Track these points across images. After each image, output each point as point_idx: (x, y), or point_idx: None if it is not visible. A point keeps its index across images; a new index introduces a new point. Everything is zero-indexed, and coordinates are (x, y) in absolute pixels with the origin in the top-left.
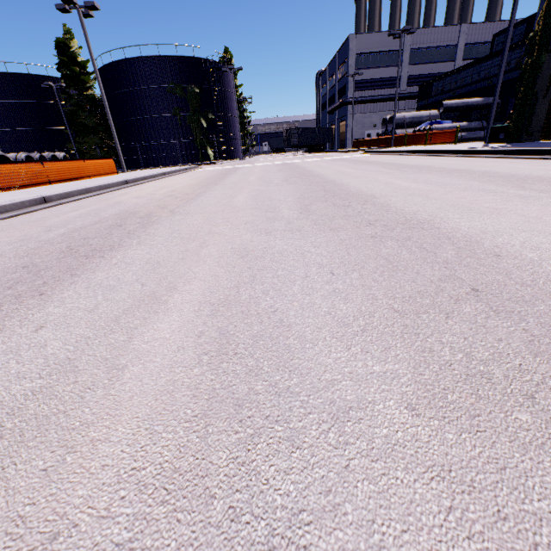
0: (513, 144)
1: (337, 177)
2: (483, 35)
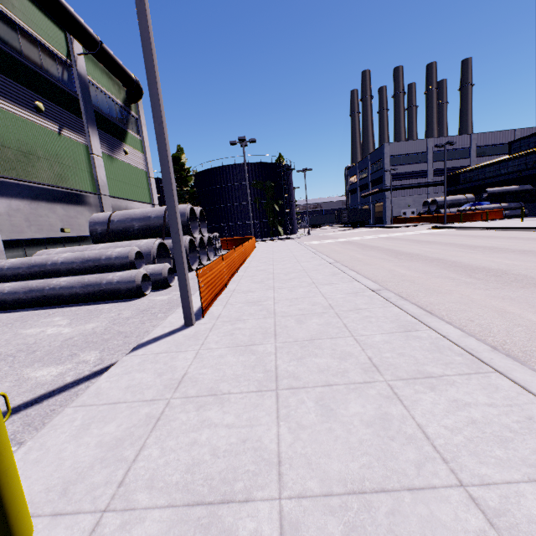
0: None
1: (520, 248)
2: (490, 140)
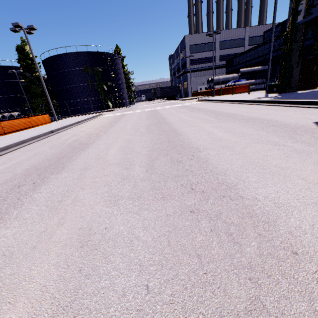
0: (282, 94)
1: (178, 126)
2: (258, 32)
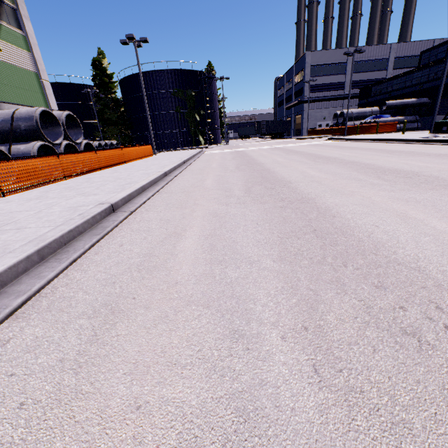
0: None
1: (353, 159)
2: (408, 51)
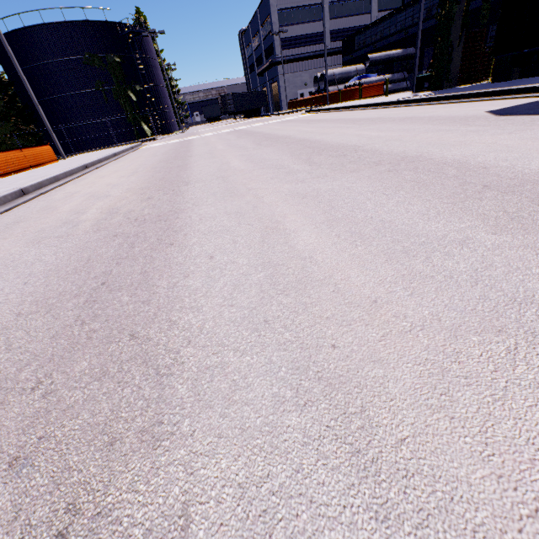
0: (438, 91)
1: (305, 136)
2: None
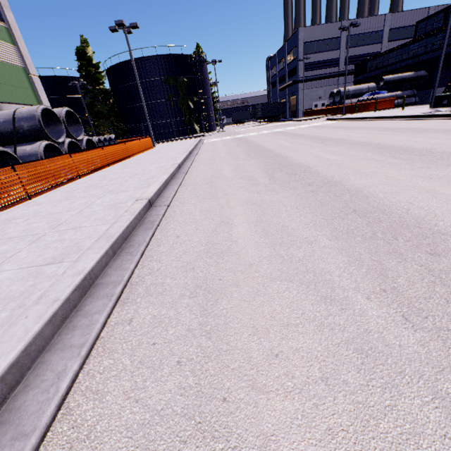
0: None
1: (361, 140)
2: (403, 21)
